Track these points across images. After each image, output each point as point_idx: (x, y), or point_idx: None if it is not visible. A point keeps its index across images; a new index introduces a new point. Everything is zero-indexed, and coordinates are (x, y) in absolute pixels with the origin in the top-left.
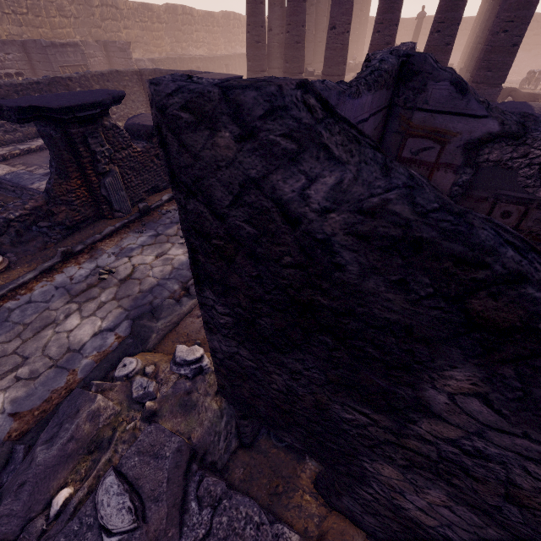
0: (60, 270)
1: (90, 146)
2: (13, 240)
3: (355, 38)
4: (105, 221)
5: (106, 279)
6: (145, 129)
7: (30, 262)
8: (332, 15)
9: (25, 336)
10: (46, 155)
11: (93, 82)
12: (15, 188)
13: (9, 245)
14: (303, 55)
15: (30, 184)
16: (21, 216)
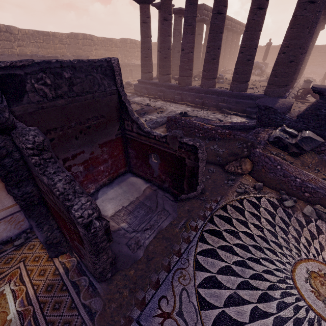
0: None
1: None
2: None
3: (227, 56)
4: None
5: None
6: None
7: None
8: (182, 43)
9: None
10: None
11: None
12: None
13: None
14: (170, 64)
15: None
16: None
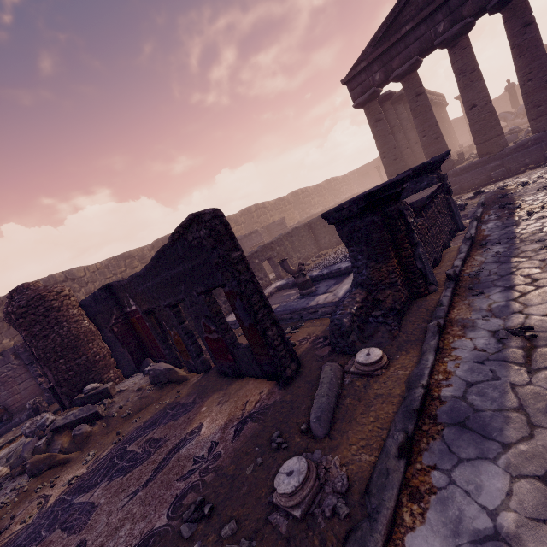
0: (447, 347)
1: (404, 219)
2: (358, 337)
3: (449, 136)
4: (422, 299)
5: (535, 336)
6: (416, 205)
7: (400, 350)
8: (467, 100)
9: (544, 423)
10: (279, 295)
11: (284, 240)
12: (292, 314)
13: (358, 342)
14: (445, 144)
15: (306, 305)
16: (357, 310)
